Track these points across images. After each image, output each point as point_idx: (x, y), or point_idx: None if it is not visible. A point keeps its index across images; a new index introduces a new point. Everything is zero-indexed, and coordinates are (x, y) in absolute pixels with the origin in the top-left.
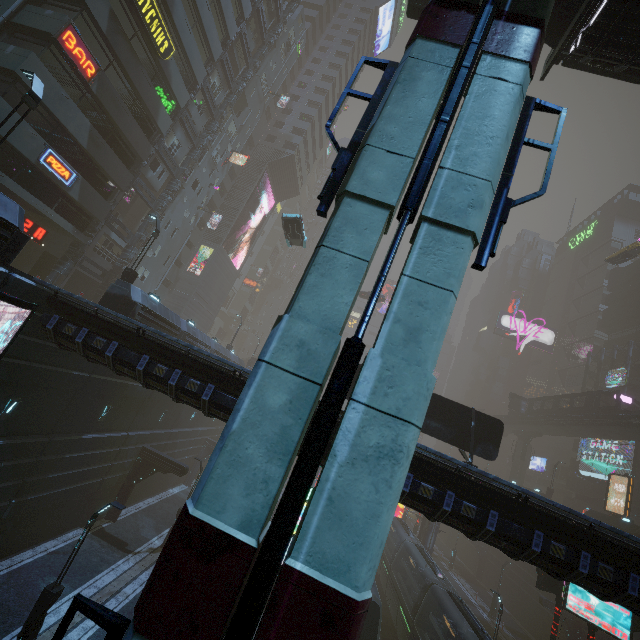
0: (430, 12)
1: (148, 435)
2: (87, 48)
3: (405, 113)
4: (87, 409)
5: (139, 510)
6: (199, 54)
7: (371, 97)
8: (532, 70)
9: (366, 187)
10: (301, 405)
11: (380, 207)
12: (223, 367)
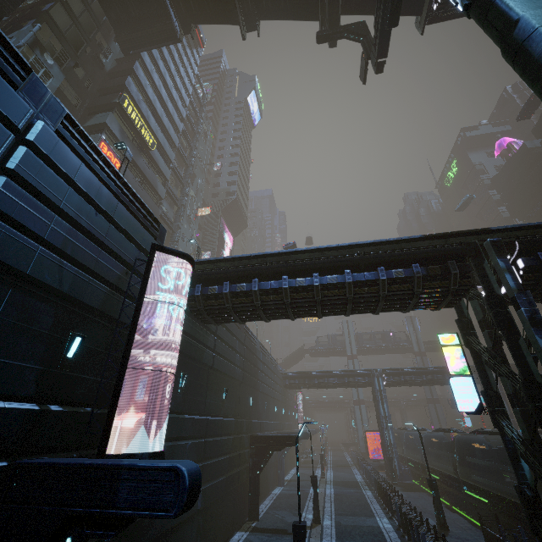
0: None
1: (249, 423)
2: (113, 151)
3: None
4: (216, 390)
5: (266, 509)
6: (168, 144)
7: None
8: None
9: None
10: None
11: None
12: (347, 255)
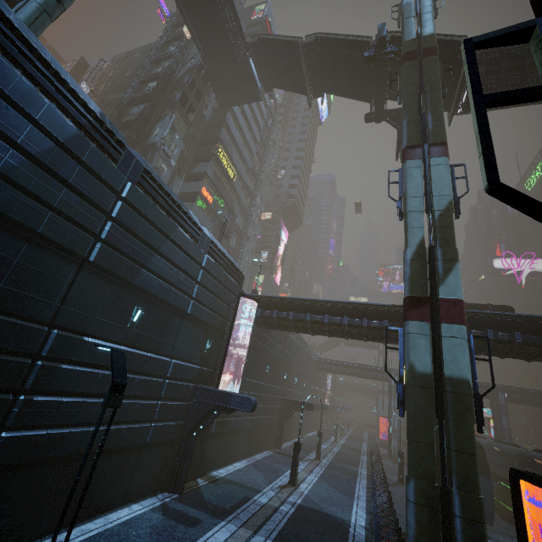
0: (406, 152)
1: (282, 390)
2: (209, 191)
3: (414, 185)
4: (263, 366)
5: (287, 446)
6: (244, 171)
7: (398, 182)
8: (448, 157)
9: (413, 209)
10: (424, 266)
11: (420, 212)
12: (347, 307)
